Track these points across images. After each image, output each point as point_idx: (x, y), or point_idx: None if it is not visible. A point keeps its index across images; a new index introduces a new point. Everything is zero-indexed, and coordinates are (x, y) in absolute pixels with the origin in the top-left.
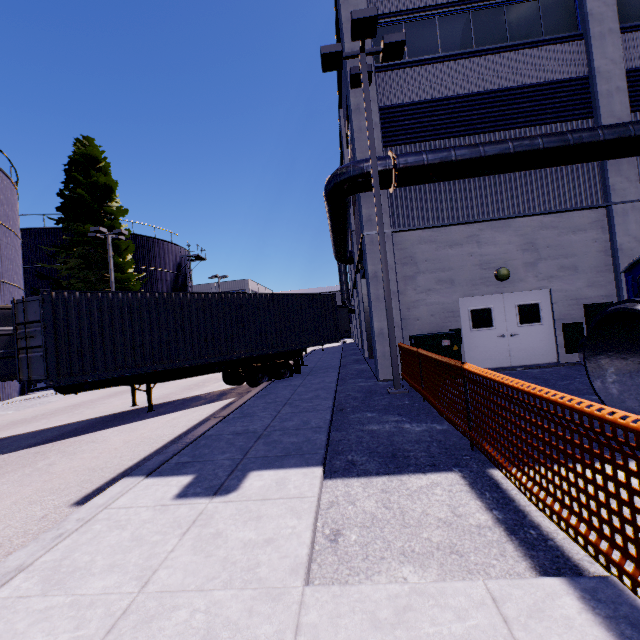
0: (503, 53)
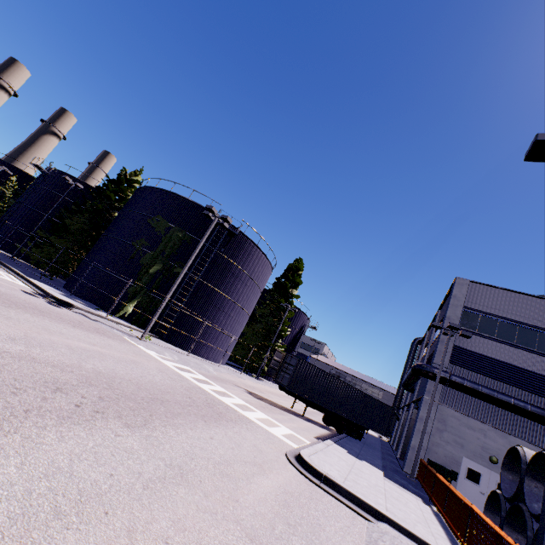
0: (530, 352)
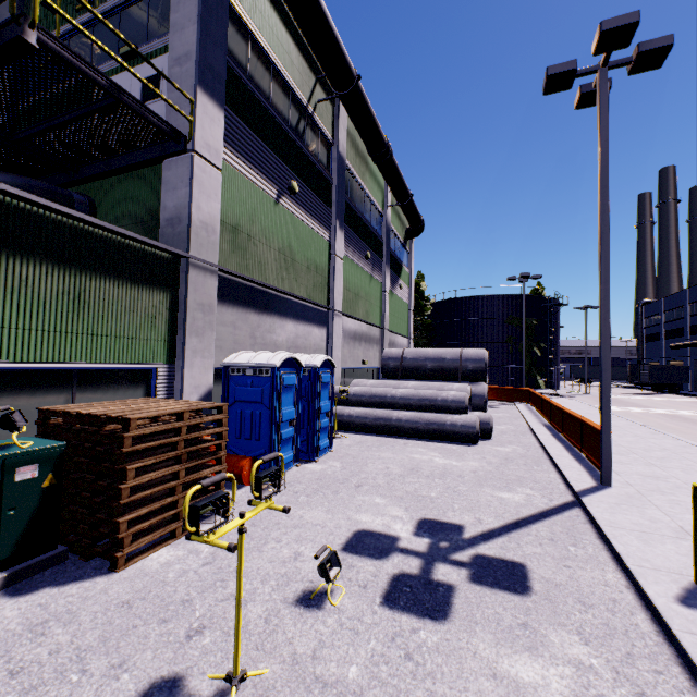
0: None
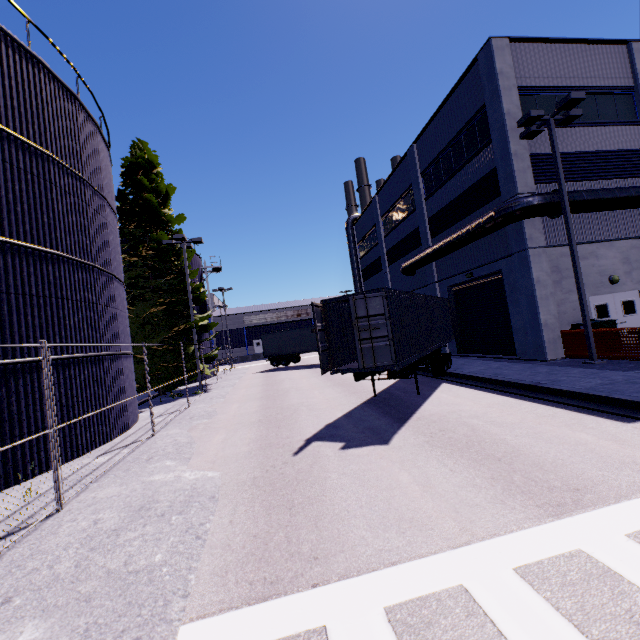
0: (598, 127)
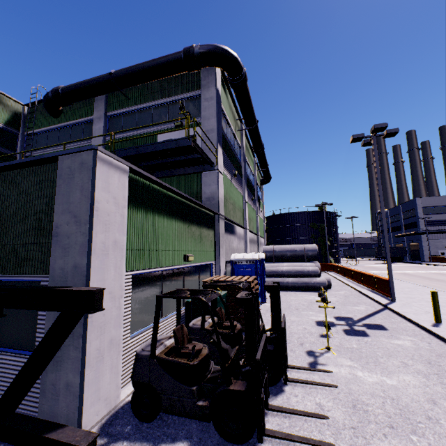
0: (445, 214)
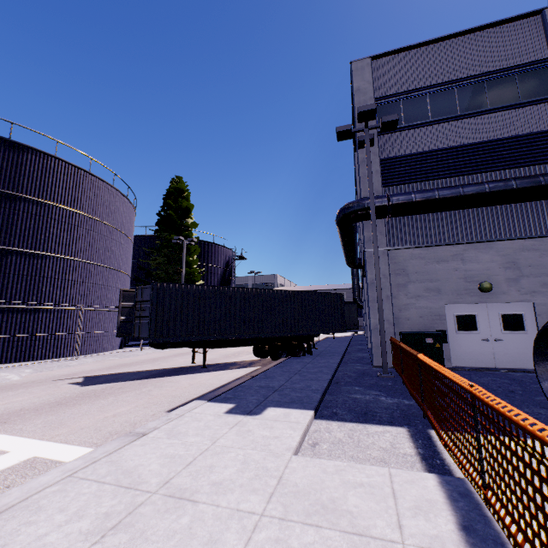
0: (484, 115)
